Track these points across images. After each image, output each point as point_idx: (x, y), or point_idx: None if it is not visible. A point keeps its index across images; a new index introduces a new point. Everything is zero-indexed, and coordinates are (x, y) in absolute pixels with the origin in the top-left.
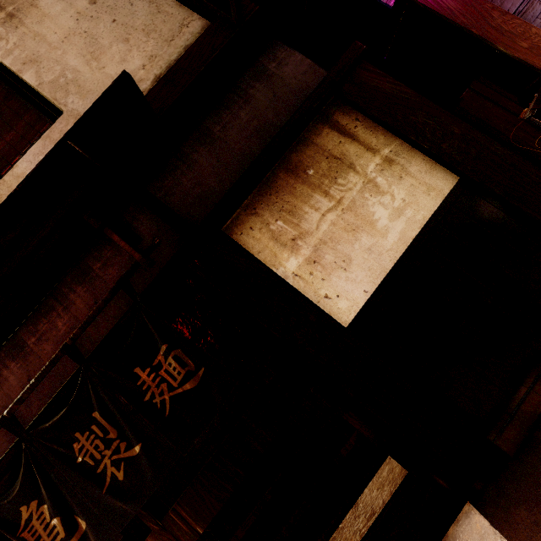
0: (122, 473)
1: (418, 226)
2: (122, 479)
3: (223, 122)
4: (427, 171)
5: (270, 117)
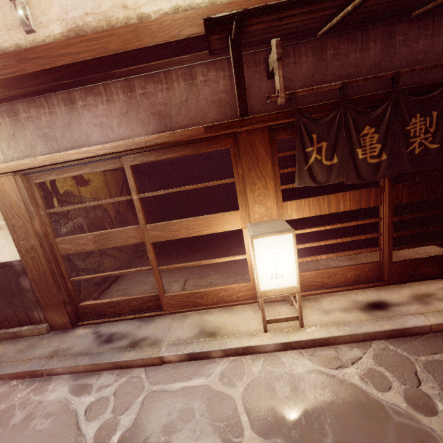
0: (418, 151)
1: None
2: (416, 153)
3: None
4: None
5: None
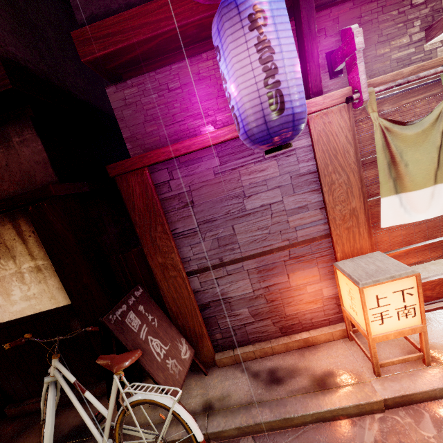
0: None
1: (35, 311)
2: None
3: None
4: (58, 288)
5: None
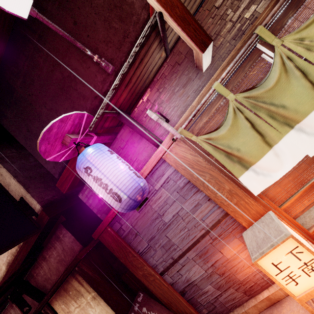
0: None
1: None
2: None
3: (49, 254)
4: (106, 305)
5: (63, 257)
